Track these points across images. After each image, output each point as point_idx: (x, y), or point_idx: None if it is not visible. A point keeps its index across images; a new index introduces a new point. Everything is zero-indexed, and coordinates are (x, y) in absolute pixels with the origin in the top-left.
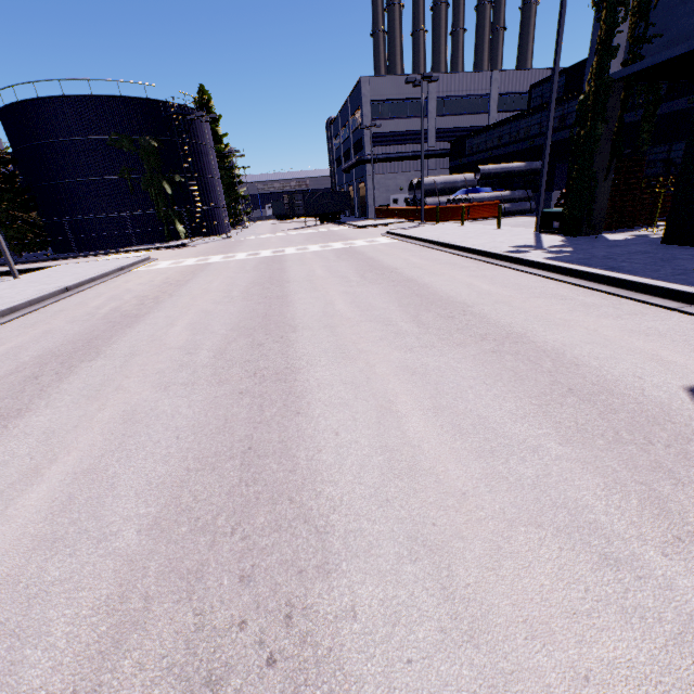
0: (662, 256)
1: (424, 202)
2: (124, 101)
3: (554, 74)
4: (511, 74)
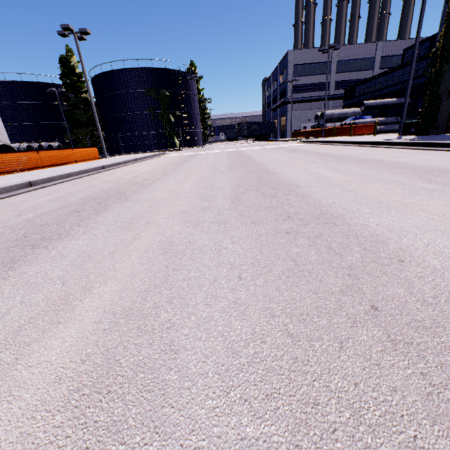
0: None
1: (324, 126)
2: (154, 70)
3: (417, 37)
4: (391, 43)
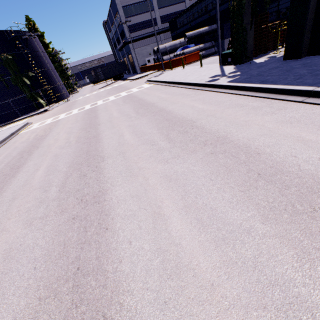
0: (286, 68)
1: (162, 59)
2: None
3: None
4: None
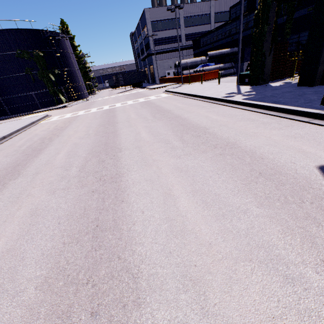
0: (298, 93)
1: (182, 73)
2: (20, 31)
3: None
4: (220, 1)
